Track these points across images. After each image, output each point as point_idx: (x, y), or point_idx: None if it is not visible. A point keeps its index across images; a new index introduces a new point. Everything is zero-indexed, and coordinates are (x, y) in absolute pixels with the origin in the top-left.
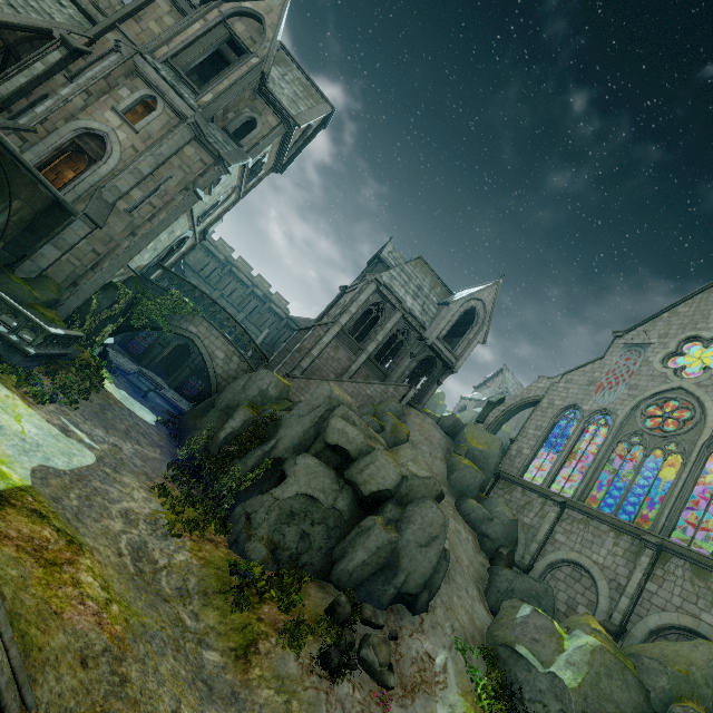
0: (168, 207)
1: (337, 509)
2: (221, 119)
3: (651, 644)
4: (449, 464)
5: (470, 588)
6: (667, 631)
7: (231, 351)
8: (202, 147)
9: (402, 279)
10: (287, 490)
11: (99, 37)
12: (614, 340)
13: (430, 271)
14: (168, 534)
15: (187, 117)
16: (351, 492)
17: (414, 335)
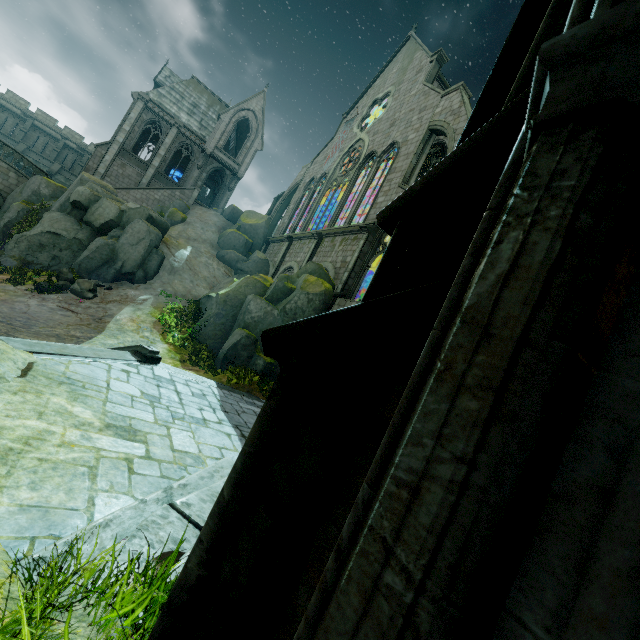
0: None
1: (77, 239)
2: None
3: None
4: (221, 235)
5: (199, 282)
6: None
7: (5, 168)
8: None
9: (174, 97)
10: (34, 231)
11: None
12: (342, 122)
13: (206, 90)
14: None
15: None
16: (90, 230)
17: (198, 150)
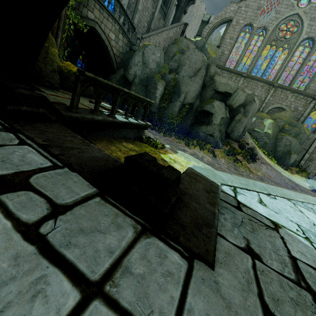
0: None
1: (227, 118)
2: None
3: (273, 114)
4: None
5: None
6: (273, 109)
7: (117, 30)
8: None
9: None
10: (218, 120)
11: None
12: None
13: None
14: (215, 158)
15: None
16: (228, 109)
17: None
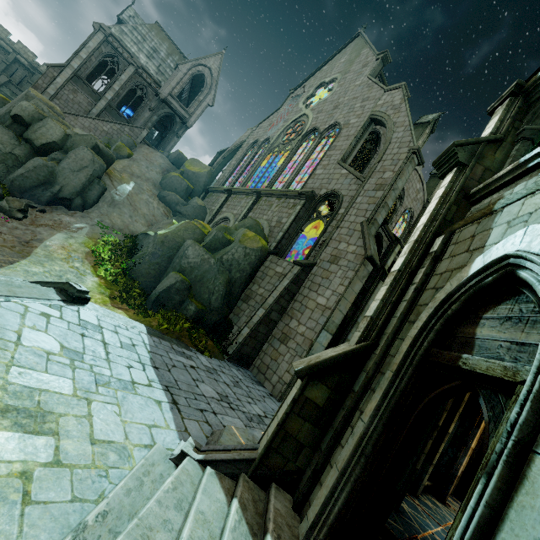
0: None
1: (13, 154)
2: None
3: None
4: (164, 176)
5: (137, 218)
6: None
7: None
8: None
9: (135, 37)
10: None
11: None
12: (289, 96)
13: (168, 39)
14: None
15: None
16: (29, 148)
17: (153, 92)
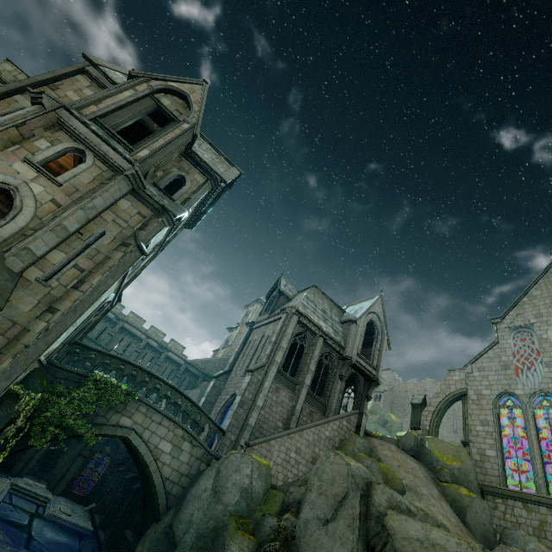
0: (103, 268)
1: None
2: (150, 177)
3: None
4: (450, 500)
5: None
6: None
7: (179, 436)
8: (139, 200)
9: (311, 306)
10: None
11: (4, 97)
12: (496, 325)
13: (324, 295)
14: None
15: (124, 169)
16: None
17: (336, 356)
